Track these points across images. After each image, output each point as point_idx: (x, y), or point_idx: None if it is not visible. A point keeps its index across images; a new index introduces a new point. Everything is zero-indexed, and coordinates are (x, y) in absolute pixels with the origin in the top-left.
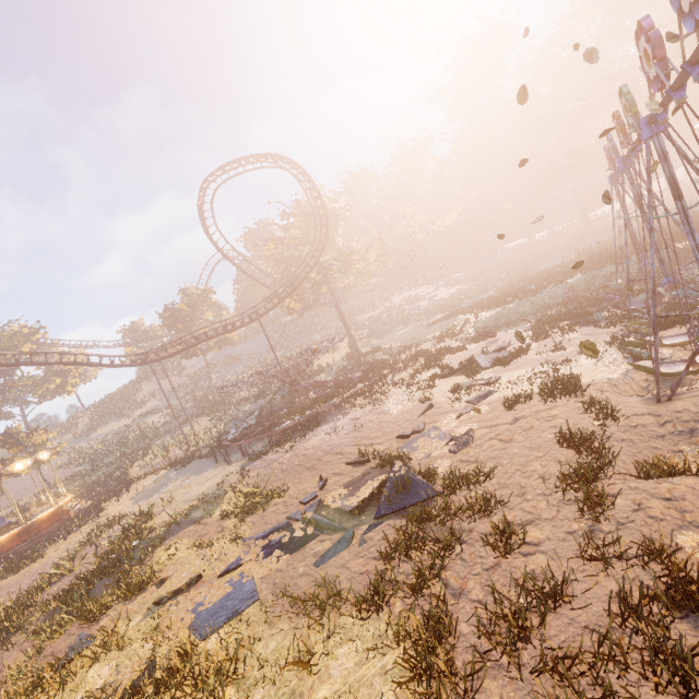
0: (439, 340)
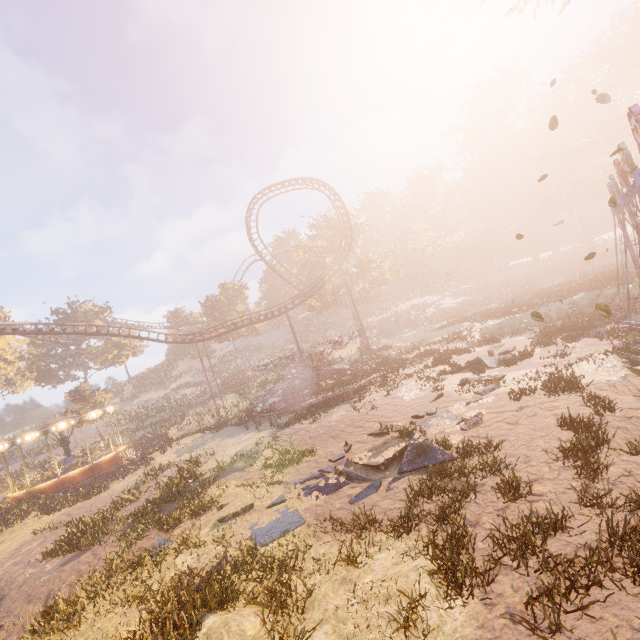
0: (446, 342)
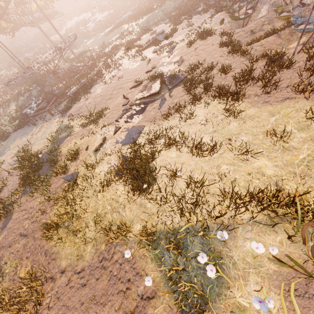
0: (122, 38)
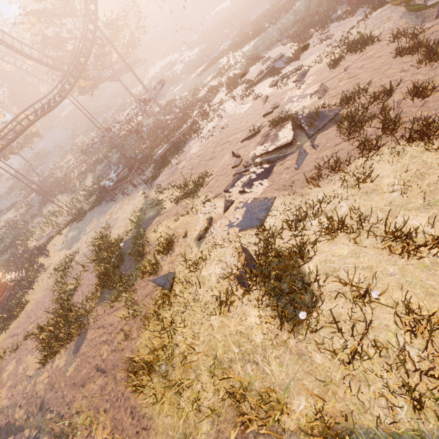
0: (221, 76)
